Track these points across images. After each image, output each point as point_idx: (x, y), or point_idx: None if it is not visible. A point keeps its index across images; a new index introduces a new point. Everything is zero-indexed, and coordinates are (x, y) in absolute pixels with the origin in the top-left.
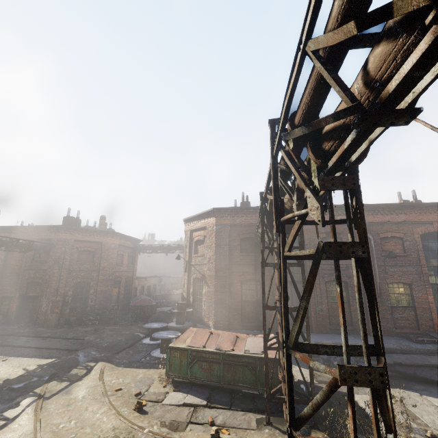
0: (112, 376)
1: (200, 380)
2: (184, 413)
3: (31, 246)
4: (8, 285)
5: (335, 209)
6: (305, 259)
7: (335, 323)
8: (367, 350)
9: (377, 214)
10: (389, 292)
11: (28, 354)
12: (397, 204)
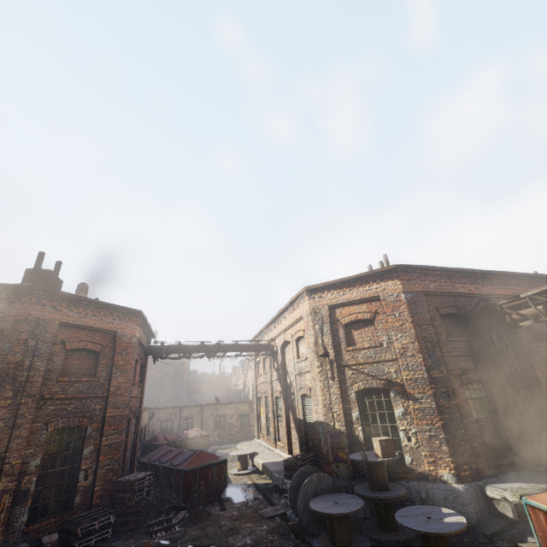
0: None
1: None
2: None
3: None
4: None
5: (529, 278)
6: None
7: None
8: None
9: None
10: None
11: None
12: None
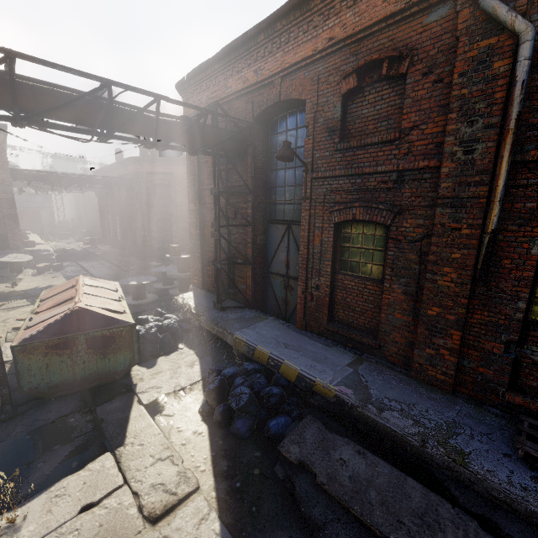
0: None
1: None
2: None
3: (110, 182)
4: (125, 220)
5: None
6: None
7: (342, 320)
8: None
9: None
10: None
11: (73, 276)
12: None
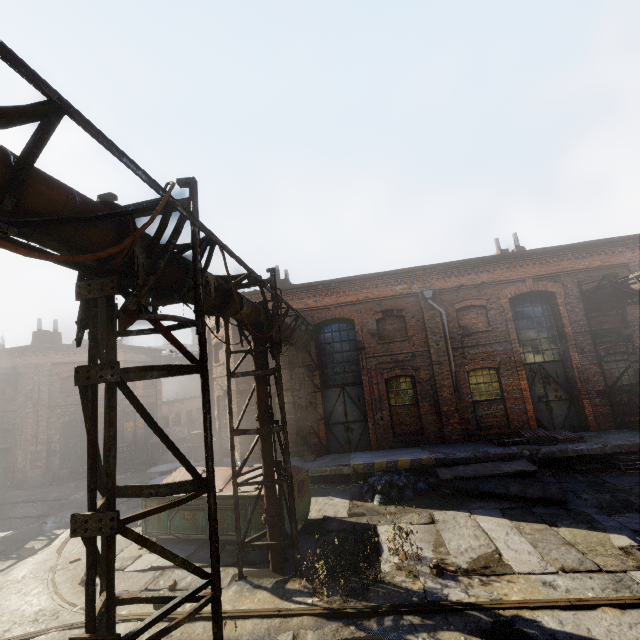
0: (77, 544)
1: (184, 534)
2: (145, 579)
3: None
4: None
5: (391, 276)
6: (134, 380)
7: (401, 433)
8: (107, 492)
9: (450, 277)
10: (470, 383)
11: None
12: (475, 259)
